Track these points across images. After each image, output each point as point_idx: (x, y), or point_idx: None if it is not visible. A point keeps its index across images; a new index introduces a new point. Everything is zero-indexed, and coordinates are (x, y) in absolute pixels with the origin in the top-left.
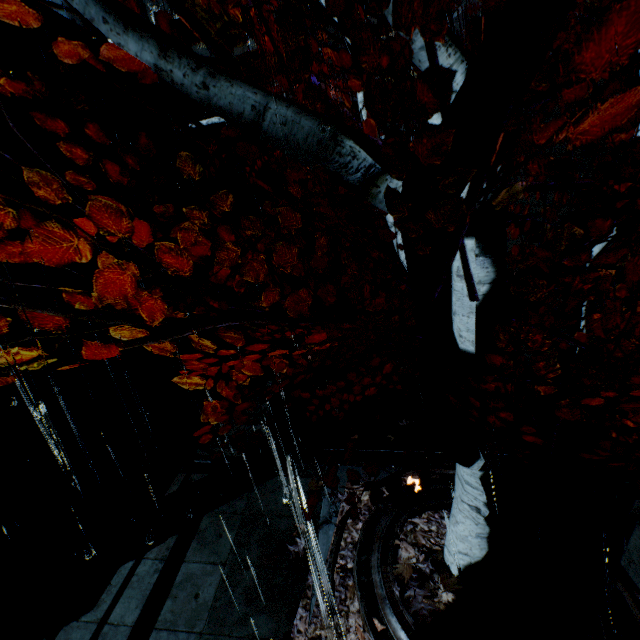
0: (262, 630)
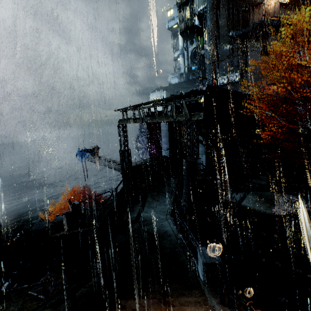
0: (267, 205)
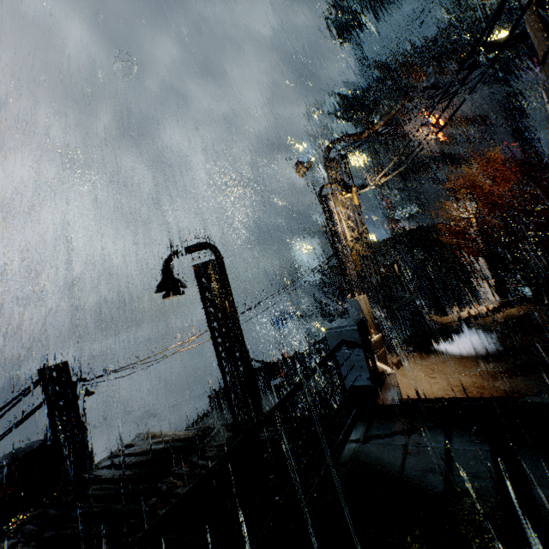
0: None
